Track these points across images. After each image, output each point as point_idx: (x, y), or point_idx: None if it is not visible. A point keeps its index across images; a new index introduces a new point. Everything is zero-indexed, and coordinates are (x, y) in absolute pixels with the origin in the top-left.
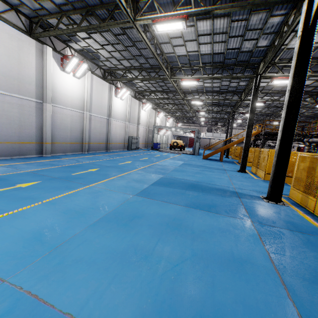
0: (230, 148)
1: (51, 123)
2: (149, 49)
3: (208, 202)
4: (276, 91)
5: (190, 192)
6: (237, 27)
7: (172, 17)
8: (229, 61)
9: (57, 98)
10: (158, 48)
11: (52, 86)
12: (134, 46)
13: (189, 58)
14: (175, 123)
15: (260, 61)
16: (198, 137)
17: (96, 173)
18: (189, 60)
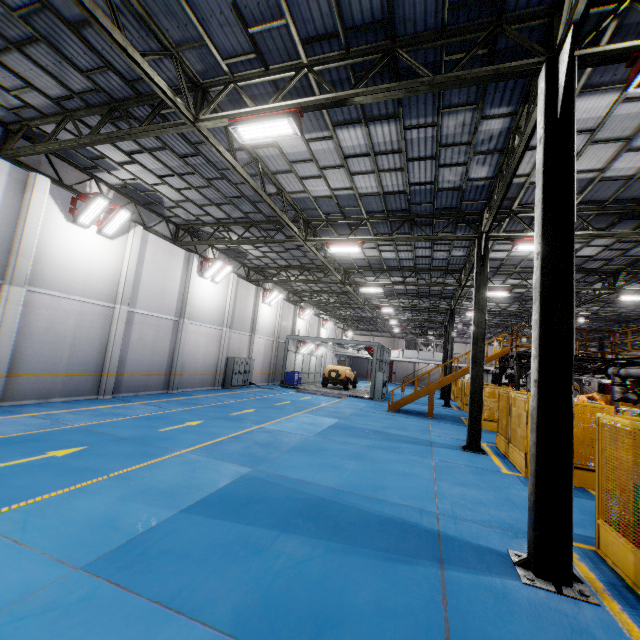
0: (455, 384)
1: (20, 330)
2: (244, 180)
3: (324, 599)
4: (530, 268)
5: (290, 539)
6: (420, 139)
7: (269, 112)
8: (421, 208)
9: (48, 275)
10: (271, 182)
11: (38, 250)
12: (223, 178)
13: (339, 203)
14: (341, 331)
15: (483, 209)
16: (381, 360)
17: (57, 463)
18: (339, 207)
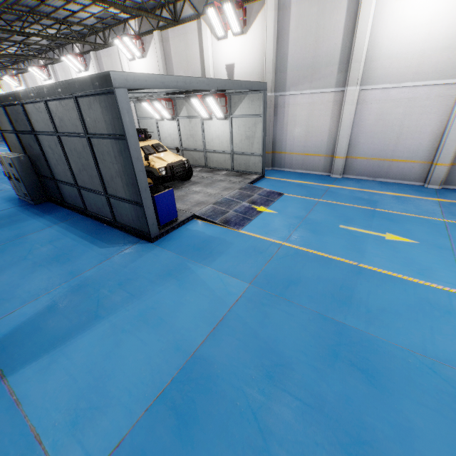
0: None
1: None
2: None
3: None
4: None
5: None
6: None
7: None
8: None
9: None
10: None
11: None
12: None
13: None
14: None
15: None
16: (22, 130)
17: None
18: None
